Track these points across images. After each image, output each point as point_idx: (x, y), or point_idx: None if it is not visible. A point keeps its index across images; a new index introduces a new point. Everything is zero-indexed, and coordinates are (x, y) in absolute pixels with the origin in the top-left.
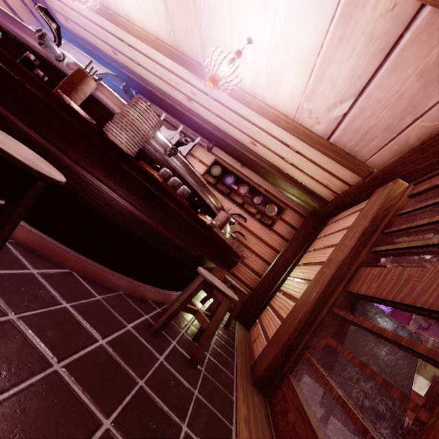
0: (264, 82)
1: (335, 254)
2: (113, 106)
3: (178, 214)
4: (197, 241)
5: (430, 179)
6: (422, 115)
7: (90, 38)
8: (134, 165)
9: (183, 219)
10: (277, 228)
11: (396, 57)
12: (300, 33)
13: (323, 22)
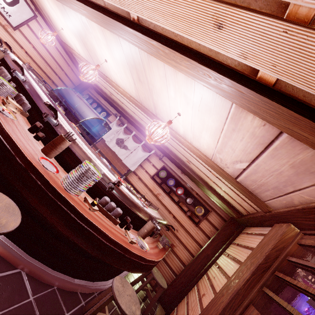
0: (190, 135)
1: (235, 278)
2: (79, 155)
3: (100, 241)
4: (115, 259)
5: (314, 235)
6: (300, 190)
7: (99, 85)
8: (72, 209)
9: (104, 245)
10: (202, 225)
11: (272, 151)
12: (209, 119)
13: (221, 118)
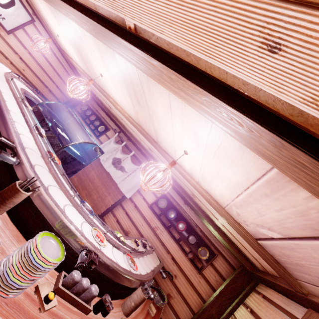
0: (199, 175)
1: None
2: (41, 210)
3: None
4: None
5: None
6: None
7: (99, 97)
8: None
9: None
10: (206, 273)
11: None
12: (228, 169)
13: (249, 175)
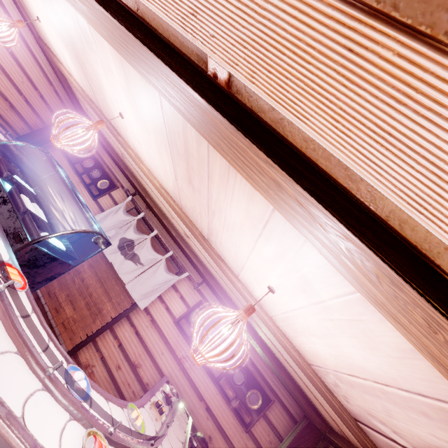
0: (279, 313)
1: None
2: None
3: None
4: None
5: None
6: None
7: (104, 133)
8: None
9: None
10: (257, 430)
11: None
12: (353, 346)
13: (401, 379)
